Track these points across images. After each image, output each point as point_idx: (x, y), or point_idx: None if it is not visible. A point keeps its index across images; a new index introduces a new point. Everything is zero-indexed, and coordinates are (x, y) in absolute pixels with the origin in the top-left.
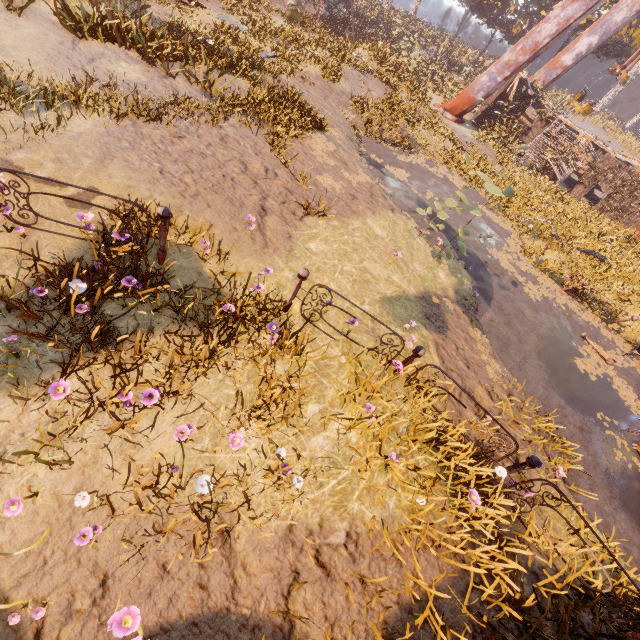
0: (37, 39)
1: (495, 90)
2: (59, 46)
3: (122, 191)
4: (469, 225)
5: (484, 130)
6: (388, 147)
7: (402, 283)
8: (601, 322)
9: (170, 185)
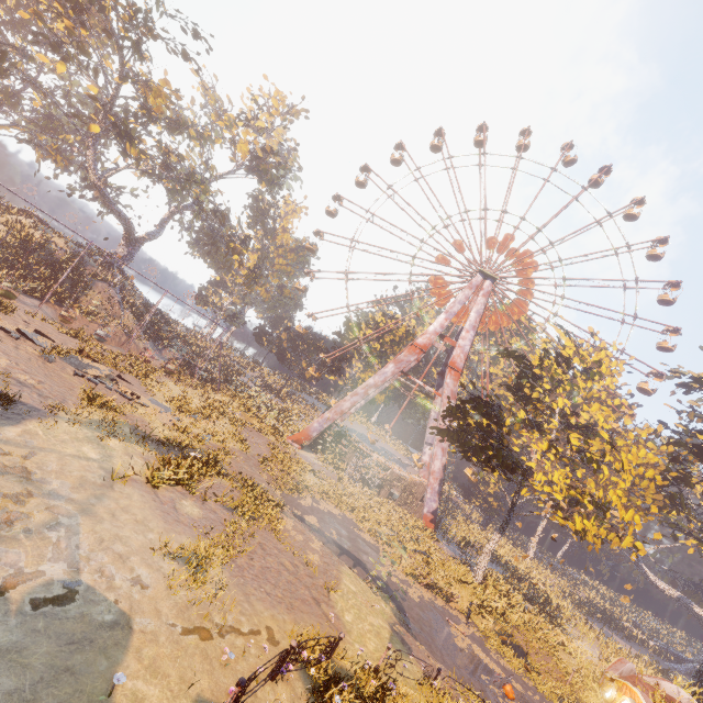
0: (145, 503)
1: (322, 430)
2: (156, 504)
3: (275, 622)
4: (362, 551)
5: (317, 452)
6: (293, 495)
7: (384, 625)
8: (446, 603)
9: (279, 604)
